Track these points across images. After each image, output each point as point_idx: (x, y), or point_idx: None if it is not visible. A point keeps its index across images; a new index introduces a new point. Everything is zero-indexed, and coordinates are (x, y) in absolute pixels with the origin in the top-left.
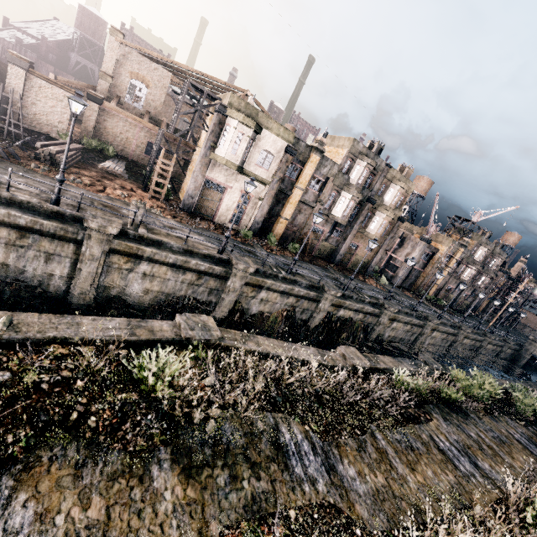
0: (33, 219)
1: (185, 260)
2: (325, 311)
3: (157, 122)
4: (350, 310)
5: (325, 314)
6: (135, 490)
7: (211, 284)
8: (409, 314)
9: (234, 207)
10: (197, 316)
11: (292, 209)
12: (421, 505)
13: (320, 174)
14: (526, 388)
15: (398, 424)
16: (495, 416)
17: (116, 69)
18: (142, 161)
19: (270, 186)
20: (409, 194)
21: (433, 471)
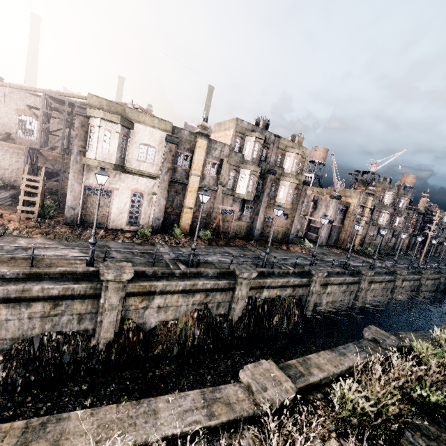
0: None
1: (22, 289)
2: (245, 298)
3: (54, 149)
4: (274, 288)
5: (246, 300)
6: None
7: (78, 308)
8: (341, 273)
9: (127, 208)
10: None
11: (193, 197)
12: None
13: (213, 157)
14: None
15: None
16: None
17: (0, 109)
18: None
19: (160, 179)
20: (305, 158)
21: None
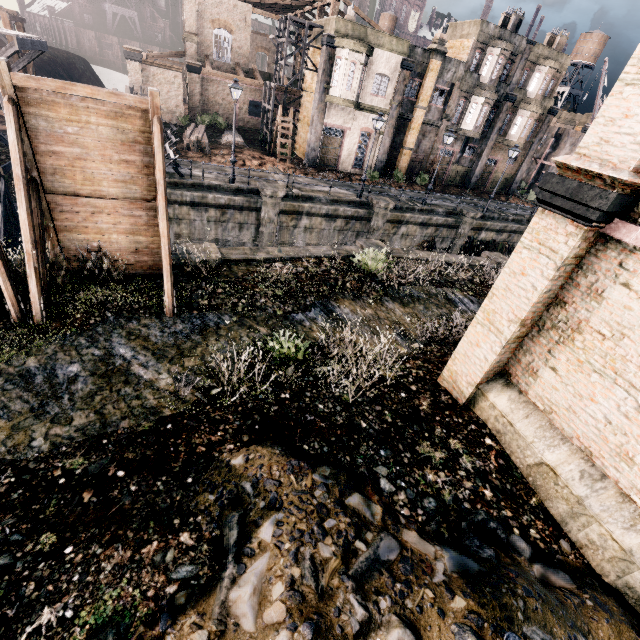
0: (229, 198)
1: (335, 209)
2: (466, 236)
3: (248, 74)
4: (492, 232)
5: (465, 239)
6: (382, 308)
7: (358, 228)
8: None
9: (355, 150)
10: (369, 241)
11: (415, 135)
12: None
13: (443, 82)
14: None
15: None
16: None
17: (197, 23)
18: (247, 125)
19: (389, 115)
20: (562, 73)
21: None
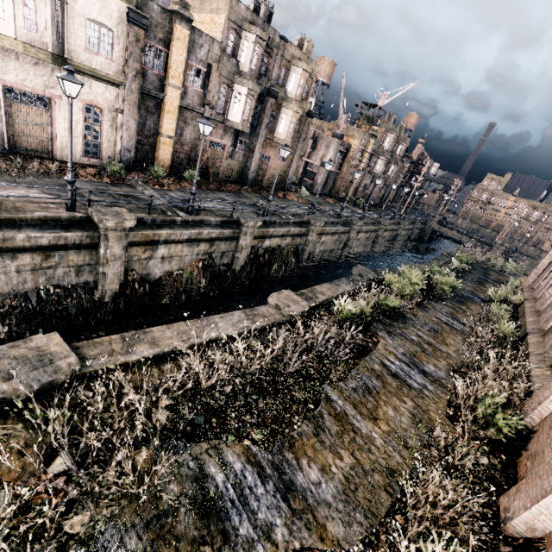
0: None
1: (2, 237)
2: (249, 247)
3: None
4: (276, 238)
5: (249, 250)
6: None
7: (75, 260)
8: (335, 223)
9: (81, 131)
10: (22, 344)
11: (173, 120)
12: (392, 463)
13: (197, 59)
14: (439, 266)
15: (350, 368)
16: (425, 306)
17: None
18: None
19: (126, 87)
20: (313, 79)
21: (393, 408)
